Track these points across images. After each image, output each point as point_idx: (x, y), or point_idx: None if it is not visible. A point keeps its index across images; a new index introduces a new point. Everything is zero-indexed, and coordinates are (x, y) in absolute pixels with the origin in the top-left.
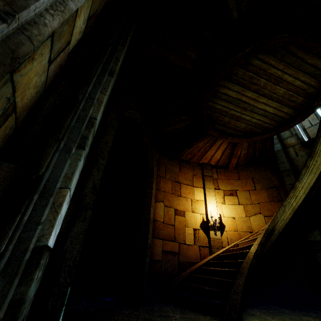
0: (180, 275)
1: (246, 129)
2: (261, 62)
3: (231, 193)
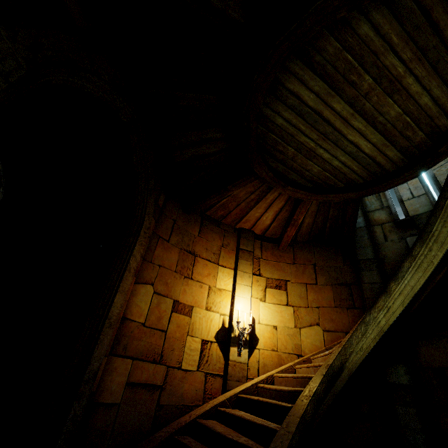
0: (154, 435)
1: (320, 178)
2: (373, 34)
3: (279, 285)
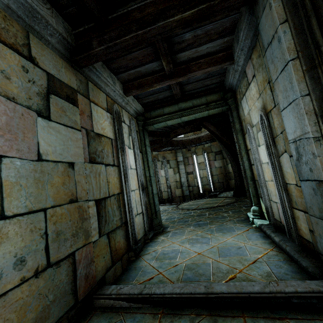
0: None
1: None
2: None
3: None
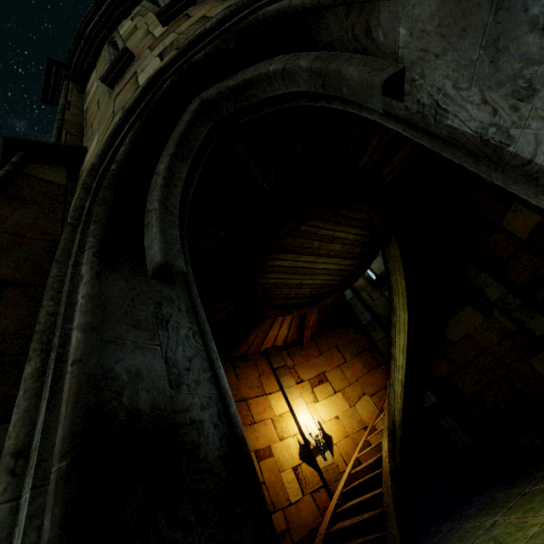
0: None
1: (312, 293)
2: (309, 227)
3: (320, 380)
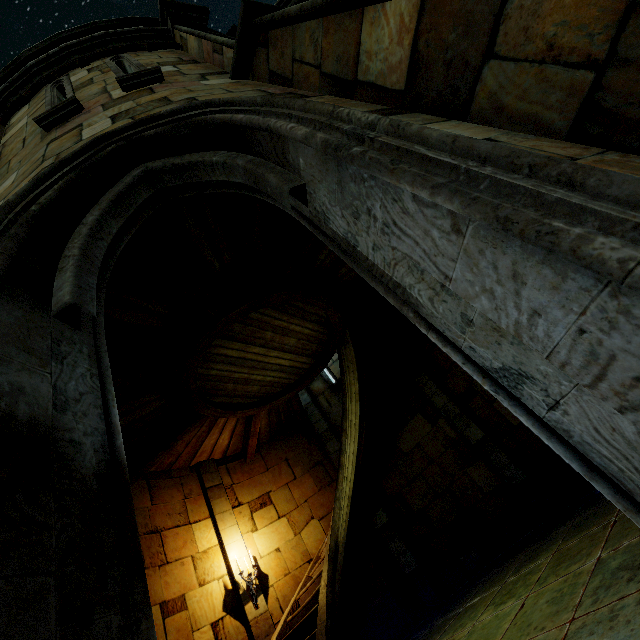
0: None
1: (261, 392)
2: (261, 315)
3: (263, 502)
